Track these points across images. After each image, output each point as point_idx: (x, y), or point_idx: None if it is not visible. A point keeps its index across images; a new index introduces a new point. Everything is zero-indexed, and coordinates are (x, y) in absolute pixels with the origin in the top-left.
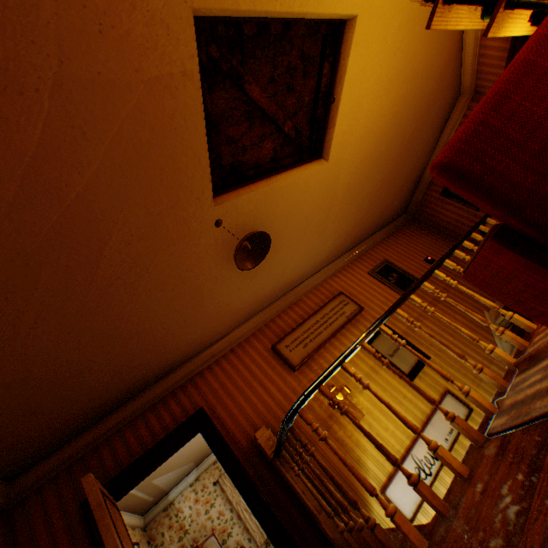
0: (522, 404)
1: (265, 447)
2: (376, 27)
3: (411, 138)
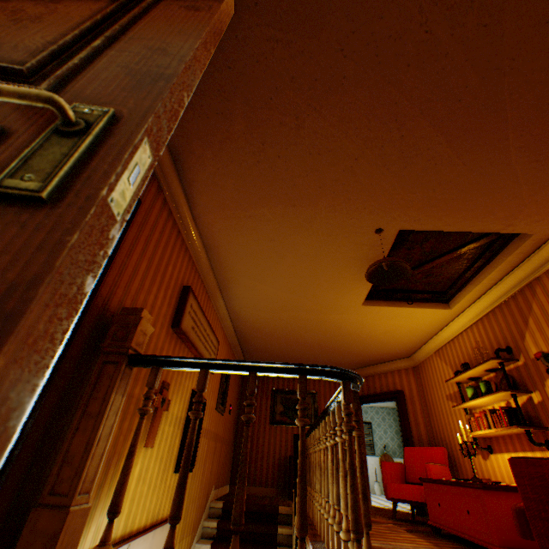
0: None
1: (137, 333)
2: (434, 319)
3: (331, 353)
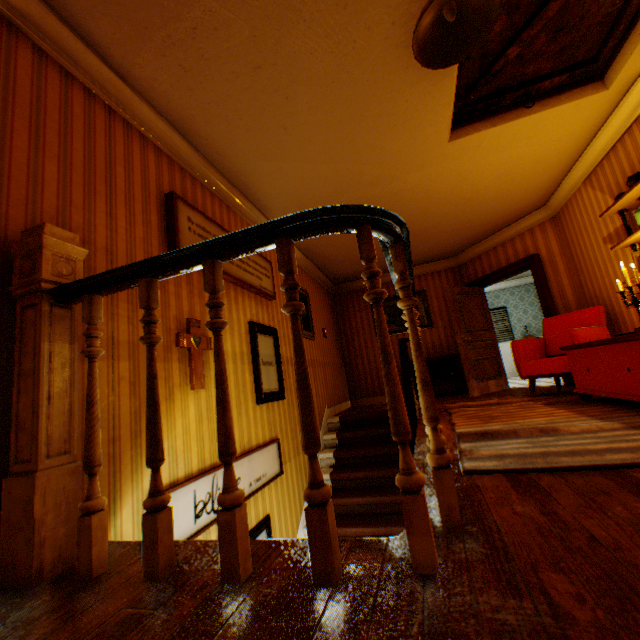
0: (528, 456)
1: (47, 260)
2: (579, 123)
3: (429, 237)
